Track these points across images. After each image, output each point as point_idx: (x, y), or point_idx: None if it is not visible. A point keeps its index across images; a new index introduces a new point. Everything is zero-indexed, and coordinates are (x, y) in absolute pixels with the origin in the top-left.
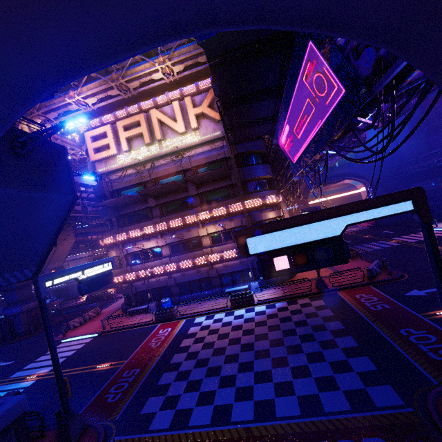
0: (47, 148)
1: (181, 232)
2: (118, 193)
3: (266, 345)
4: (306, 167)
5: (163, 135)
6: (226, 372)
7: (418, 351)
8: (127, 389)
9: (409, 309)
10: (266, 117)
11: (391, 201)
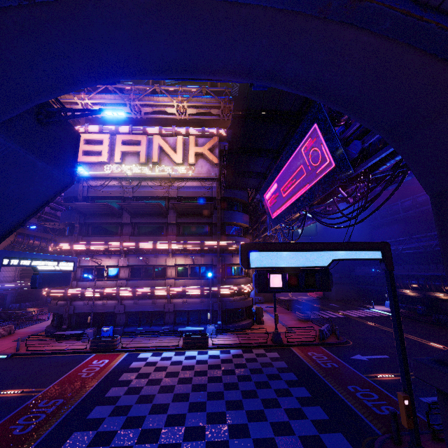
0: (65, 127)
1: (148, 256)
2: (92, 201)
3: (220, 388)
4: (283, 223)
5: (159, 160)
6: (174, 410)
7: (364, 406)
8: (43, 421)
9: (355, 369)
10: (258, 173)
11: (367, 248)
